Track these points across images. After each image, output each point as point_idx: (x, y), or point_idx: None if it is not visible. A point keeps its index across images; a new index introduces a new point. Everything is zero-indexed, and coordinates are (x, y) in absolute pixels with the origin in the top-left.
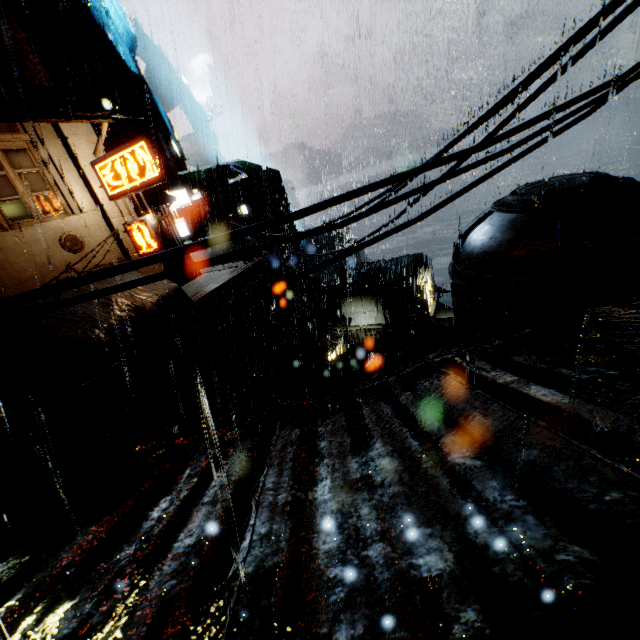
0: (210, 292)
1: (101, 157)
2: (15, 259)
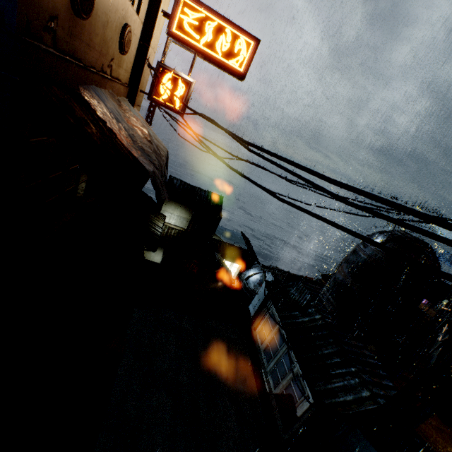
0: None
1: (199, 0)
2: (100, 12)
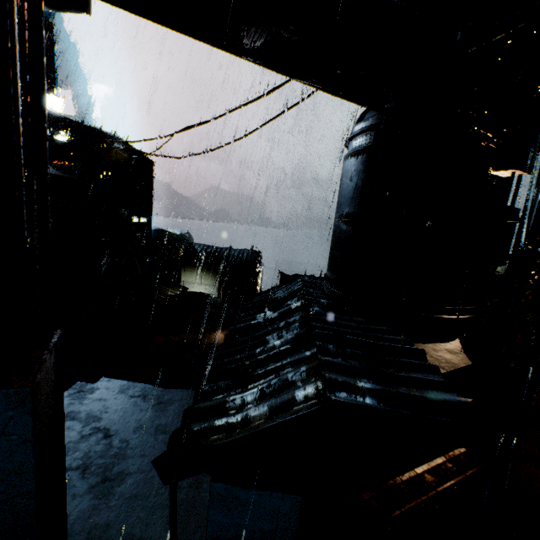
0: (55, 175)
1: None
2: None
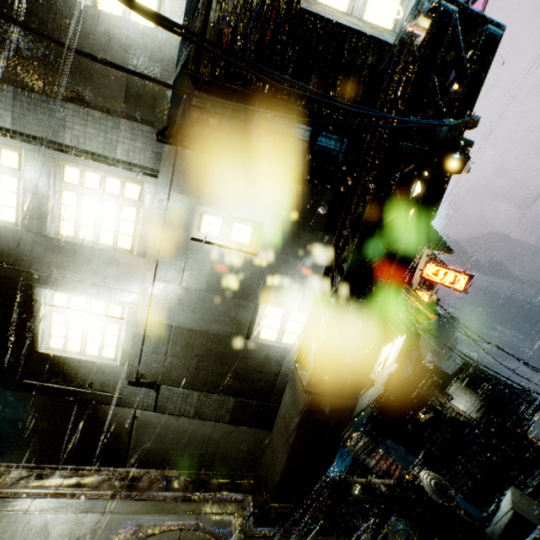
0: None
1: (435, 264)
2: None
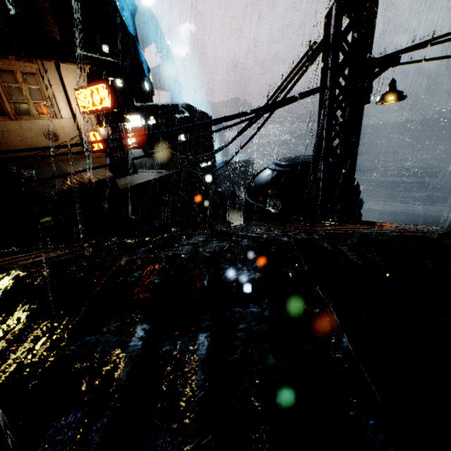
0: (136, 184)
1: (79, 87)
2: (14, 138)
